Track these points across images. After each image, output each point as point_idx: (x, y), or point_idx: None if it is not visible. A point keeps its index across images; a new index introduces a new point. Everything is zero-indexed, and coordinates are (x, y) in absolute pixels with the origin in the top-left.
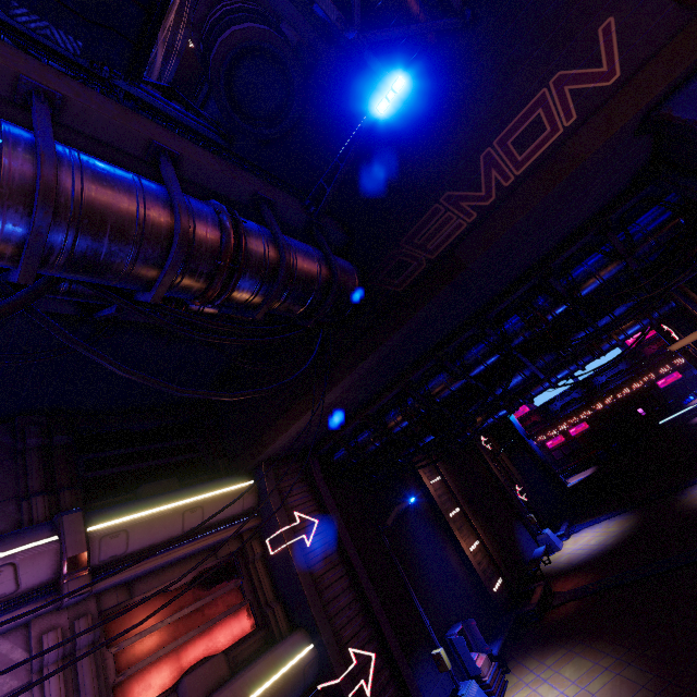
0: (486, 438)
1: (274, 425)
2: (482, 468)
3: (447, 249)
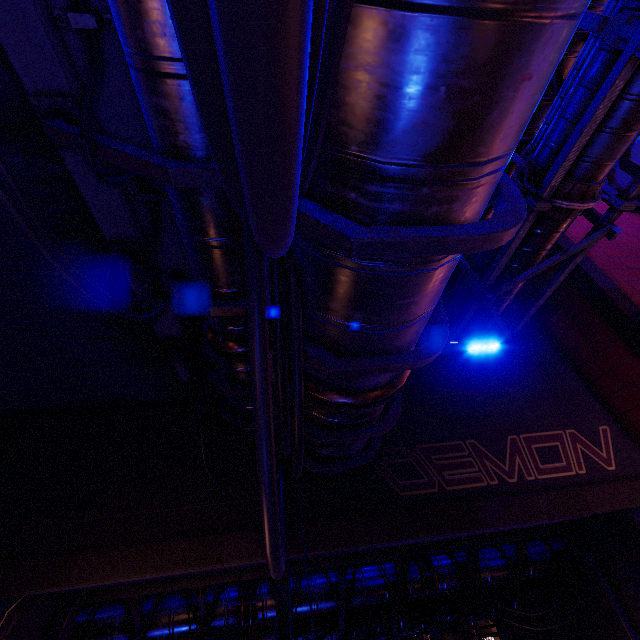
0: None
1: (117, 550)
2: None
3: (463, 492)
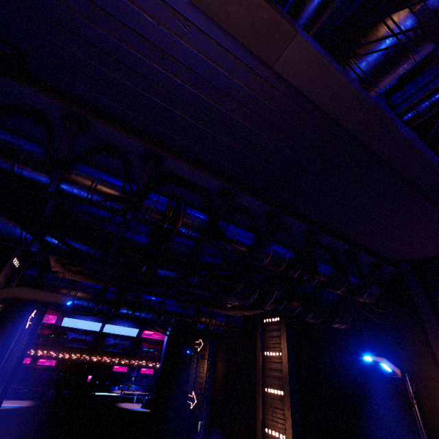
0: (34, 315)
1: None
2: (4, 339)
3: None
